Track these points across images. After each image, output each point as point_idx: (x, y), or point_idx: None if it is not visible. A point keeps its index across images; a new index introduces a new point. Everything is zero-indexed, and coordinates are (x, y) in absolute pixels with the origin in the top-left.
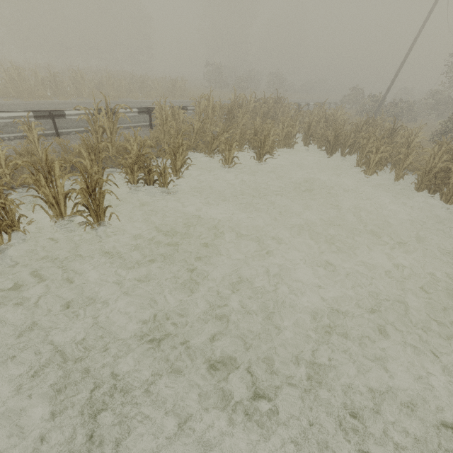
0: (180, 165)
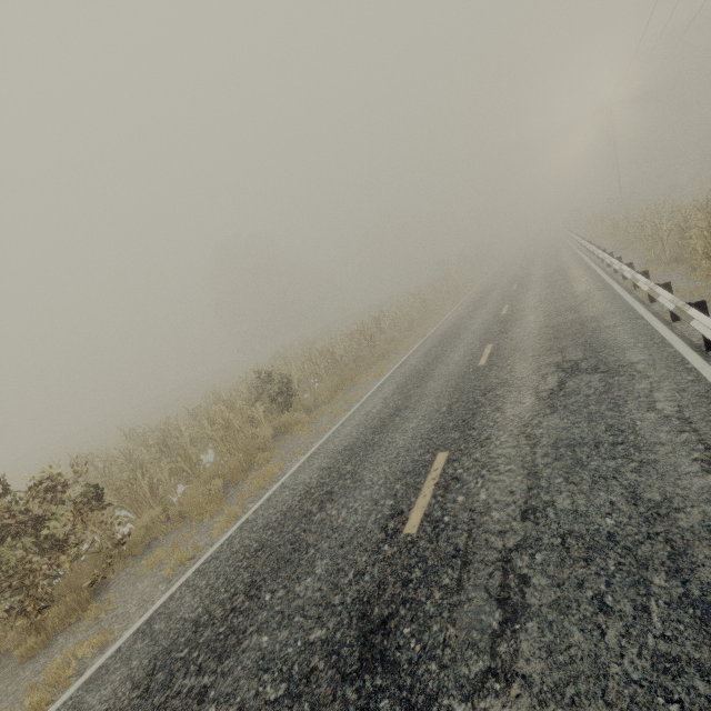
0: None
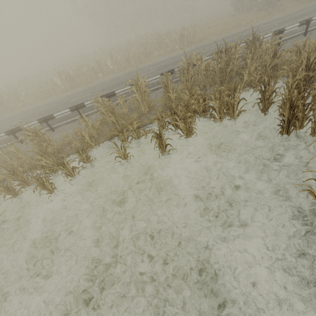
0: (72, 170)
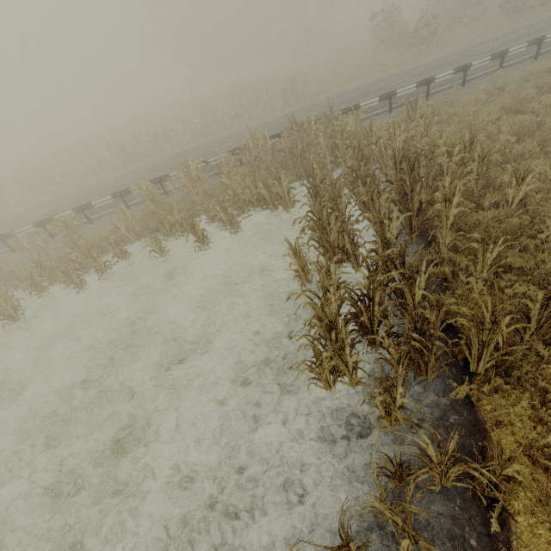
0: (103, 265)
